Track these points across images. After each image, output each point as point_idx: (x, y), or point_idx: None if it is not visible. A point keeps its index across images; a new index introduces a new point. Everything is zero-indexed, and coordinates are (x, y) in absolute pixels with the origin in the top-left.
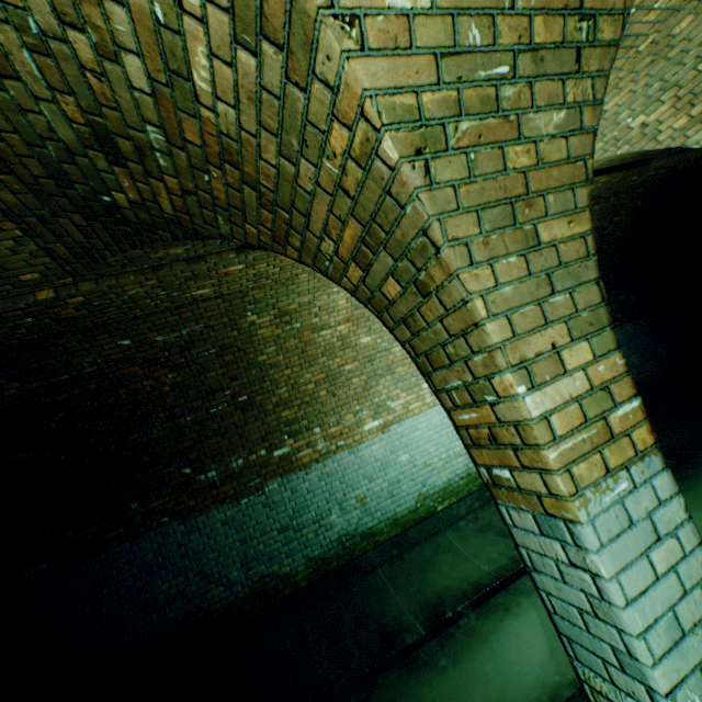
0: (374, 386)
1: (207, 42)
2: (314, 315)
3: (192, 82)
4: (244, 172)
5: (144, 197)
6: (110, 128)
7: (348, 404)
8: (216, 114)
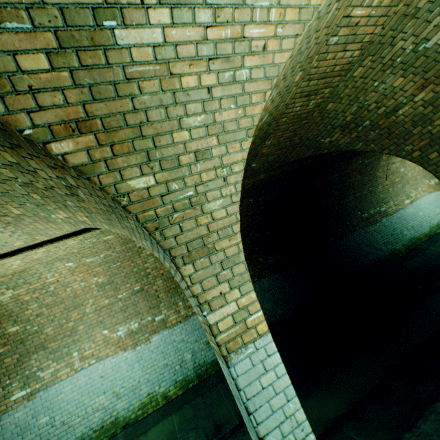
0: (404, 188)
1: None
2: (393, 158)
3: None
4: None
5: None
6: None
7: (397, 194)
8: None
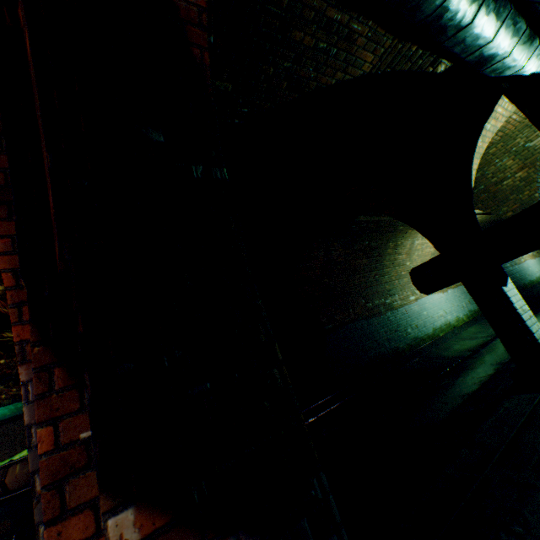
0: None
1: None
2: None
3: None
4: None
5: None
6: None
7: None
8: None
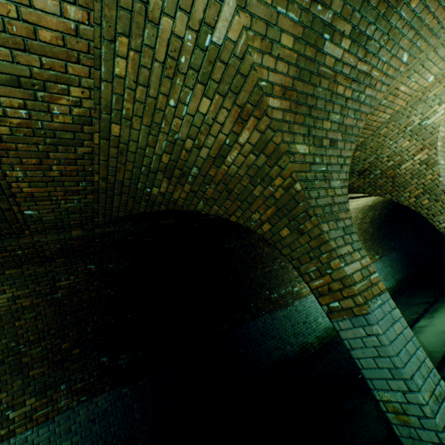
0: None
1: (411, 163)
2: None
3: (400, 166)
4: (393, 180)
5: (351, 182)
6: (368, 169)
7: None
8: (399, 171)
